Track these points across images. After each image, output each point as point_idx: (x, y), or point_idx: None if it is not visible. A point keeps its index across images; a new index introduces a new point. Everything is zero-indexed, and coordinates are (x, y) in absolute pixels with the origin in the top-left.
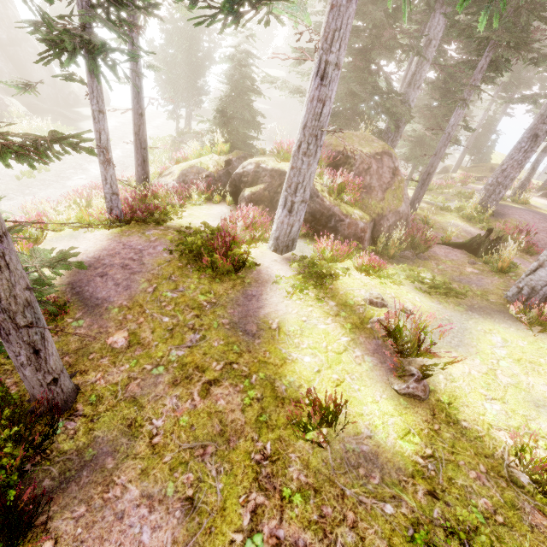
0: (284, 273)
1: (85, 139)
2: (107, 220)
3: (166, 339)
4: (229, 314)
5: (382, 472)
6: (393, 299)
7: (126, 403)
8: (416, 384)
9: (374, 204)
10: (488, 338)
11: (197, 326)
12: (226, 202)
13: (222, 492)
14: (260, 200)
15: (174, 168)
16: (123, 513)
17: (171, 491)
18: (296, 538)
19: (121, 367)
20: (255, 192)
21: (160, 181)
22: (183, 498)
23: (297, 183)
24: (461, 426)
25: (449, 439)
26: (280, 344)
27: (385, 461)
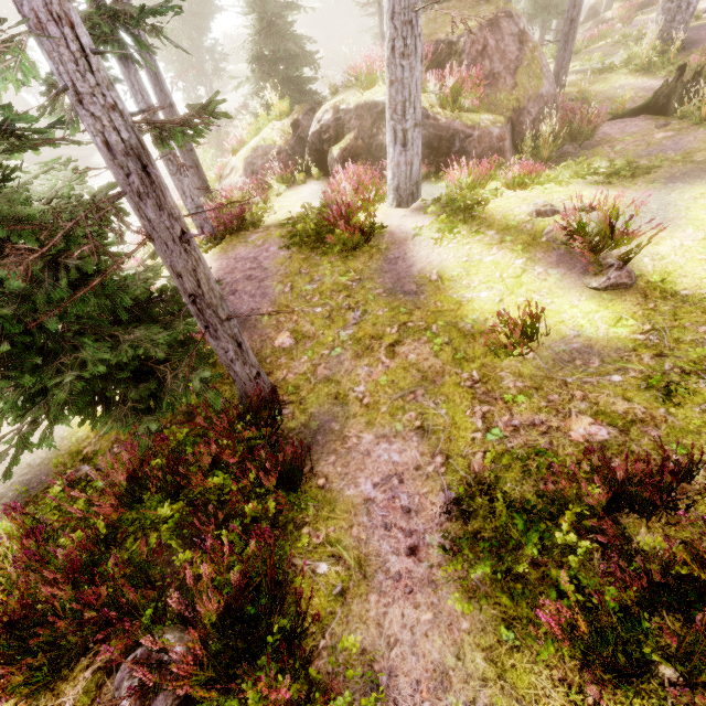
0: (420, 223)
1: (219, 103)
2: (201, 243)
3: (328, 326)
4: (380, 284)
5: (600, 356)
6: (565, 202)
7: (323, 384)
8: (618, 272)
9: (505, 98)
10: (700, 204)
11: (353, 304)
12: (311, 178)
13: (447, 414)
14: (355, 155)
15: (234, 162)
16: (368, 451)
17: (400, 427)
18: (531, 421)
19: (301, 360)
20: (345, 147)
21: (225, 185)
22: (413, 429)
23: (403, 101)
24: (680, 295)
25: (669, 310)
26: (449, 291)
27: (601, 348)
